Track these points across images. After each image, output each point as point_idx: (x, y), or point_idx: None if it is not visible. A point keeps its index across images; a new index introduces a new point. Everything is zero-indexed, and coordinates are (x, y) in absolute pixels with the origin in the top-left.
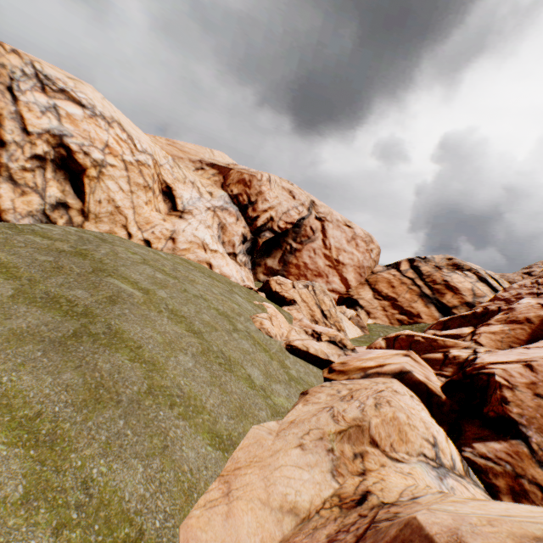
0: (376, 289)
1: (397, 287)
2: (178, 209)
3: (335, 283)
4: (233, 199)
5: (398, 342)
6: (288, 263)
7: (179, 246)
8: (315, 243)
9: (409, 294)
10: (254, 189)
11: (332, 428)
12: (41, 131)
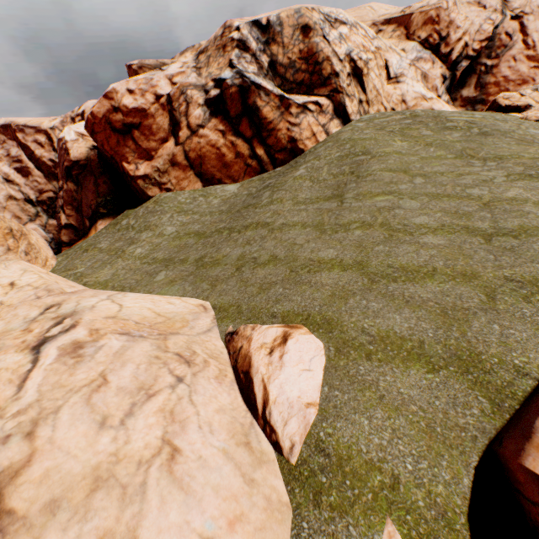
0: None
1: None
2: (391, 78)
3: None
4: (423, 45)
5: None
6: (484, 85)
7: (409, 105)
8: (513, 50)
9: None
10: (443, 22)
11: None
12: (343, 56)
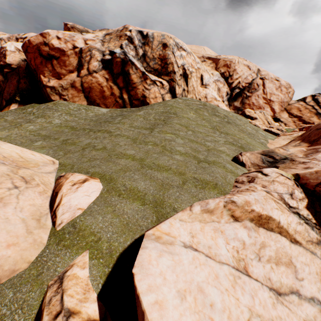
0: (290, 113)
1: (302, 111)
2: (203, 84)
3: (267, 111)
4: (221, 75)
5: (304, 129)
6: (244, 103)
7: (208, 100)
8: (258, 92)
9: (309, 114)
10: (232, 68)
11: (290, 137)
12: (180, 65)
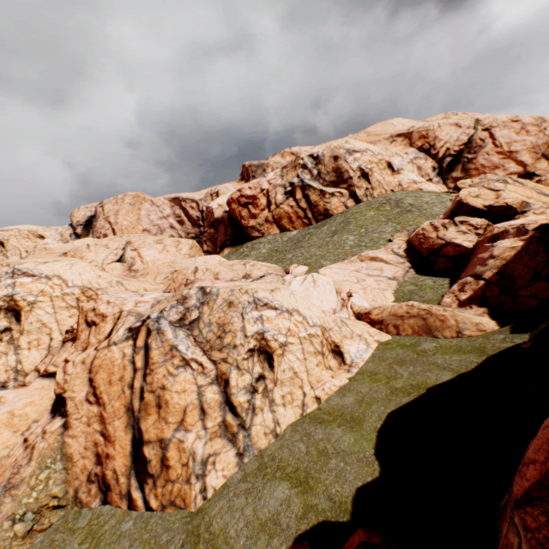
0: None
1: None
2: (395, 171)
3: (511, 168)
4: (419, 150)
5: None
6: (467, 170)
7: (403, 187)
8: (486, 148)
9: None
10: (431, 138)
11: None
12: (356, 169)
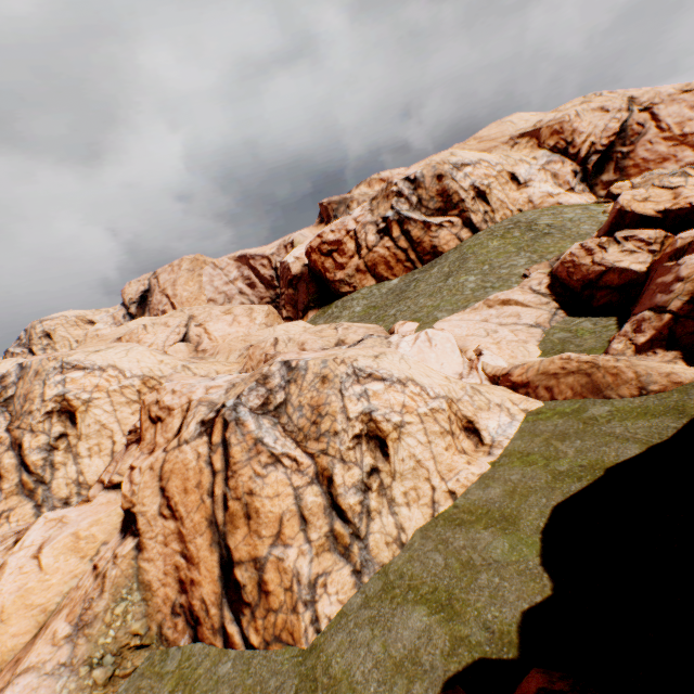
0: None
1: None
2: (521, 184)
3: (687, 158)
4: (552, 151)
5: None
6: (623, 169)
7: (535, 204)
8: (647, 135)
9: None
10: (567, 132)
11: None
12: (468, 188)
